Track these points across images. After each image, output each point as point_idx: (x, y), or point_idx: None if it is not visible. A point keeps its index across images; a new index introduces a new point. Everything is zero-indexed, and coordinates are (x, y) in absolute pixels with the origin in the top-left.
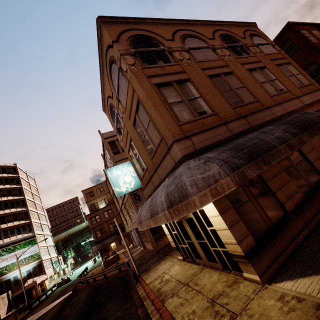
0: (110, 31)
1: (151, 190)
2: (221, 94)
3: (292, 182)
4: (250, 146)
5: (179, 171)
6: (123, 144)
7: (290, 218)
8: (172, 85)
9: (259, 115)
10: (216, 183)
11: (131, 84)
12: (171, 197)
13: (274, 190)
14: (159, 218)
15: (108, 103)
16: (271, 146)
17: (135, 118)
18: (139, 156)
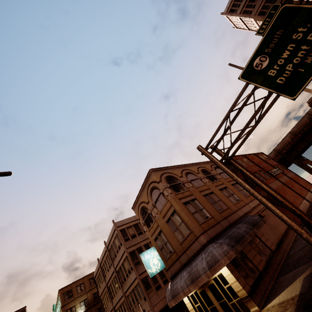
0: (156, 175)
1: (177, 268)
2: (211, 205)
3: (258, 254)
4: (235, 236)
5: (210, 249)
6: (149, 233)
7: (262, 275)
8: (190, 203)
9: (232, 216)
10: (228, 254)
11: (170, 202)
12: (209, 263)
13: (251, 259)
14: (201, 279)
15: (141, 205)
16: (243, 235)
17: (169, 218)
18: (168, 242)
